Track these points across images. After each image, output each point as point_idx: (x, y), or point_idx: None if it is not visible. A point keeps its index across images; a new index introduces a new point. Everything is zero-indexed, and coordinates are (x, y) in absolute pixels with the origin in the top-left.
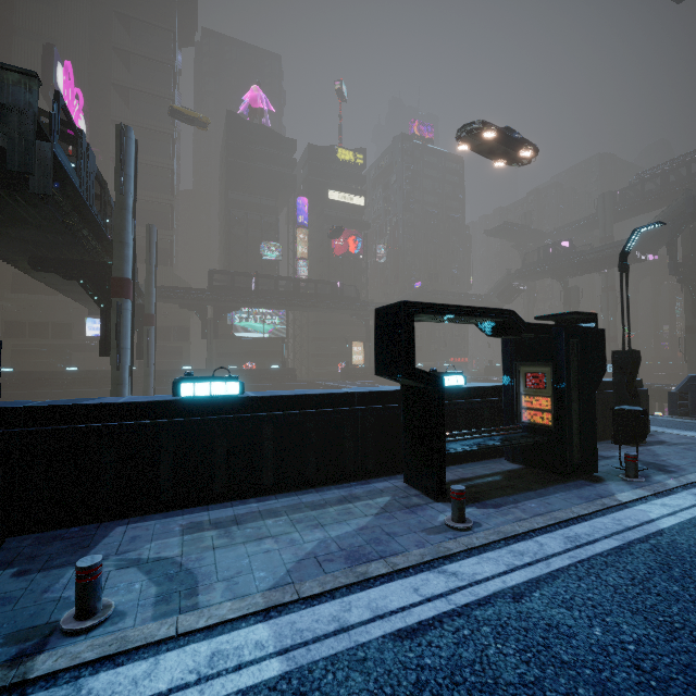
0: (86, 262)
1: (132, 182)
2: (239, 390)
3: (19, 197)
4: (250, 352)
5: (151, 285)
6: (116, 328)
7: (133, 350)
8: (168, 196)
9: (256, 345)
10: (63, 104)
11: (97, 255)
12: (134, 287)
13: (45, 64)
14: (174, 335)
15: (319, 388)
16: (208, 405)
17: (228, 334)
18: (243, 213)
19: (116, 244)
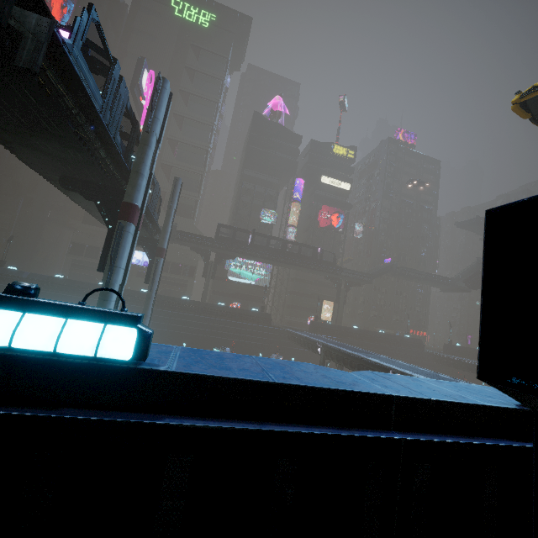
0: (106, 187)
1: (158, 124)
2: (133, 351)
3: (26, 90)
4: (238, 294)
5: (168, 225)
6: (113, 247)
7: (127, 271)
8: (200, 168)
9: (243, 289)
10: (97, 21)
11: (116, 182)
12: (141, 214)
13: (136, 70)
14: (184, 271)
15: (289, 335)
16: (43, 374)
17: (224, 277)
18: (252, 186)
19: (133, 173)
